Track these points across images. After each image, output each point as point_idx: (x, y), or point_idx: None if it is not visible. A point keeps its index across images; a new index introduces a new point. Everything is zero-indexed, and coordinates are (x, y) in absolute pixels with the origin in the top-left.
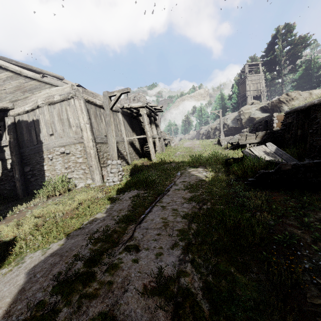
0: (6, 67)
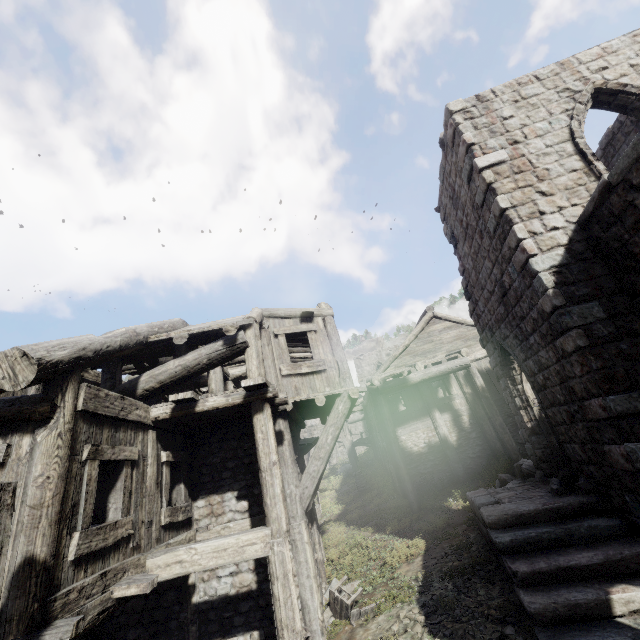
0: (448, 318)
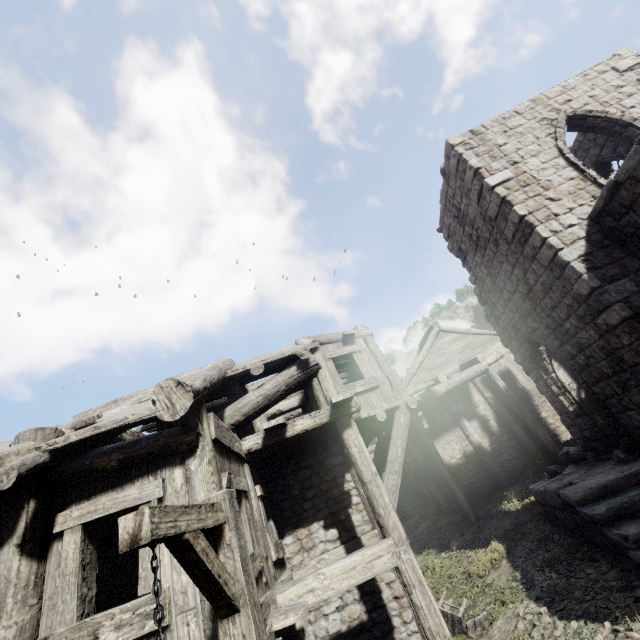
0: (453, 330)
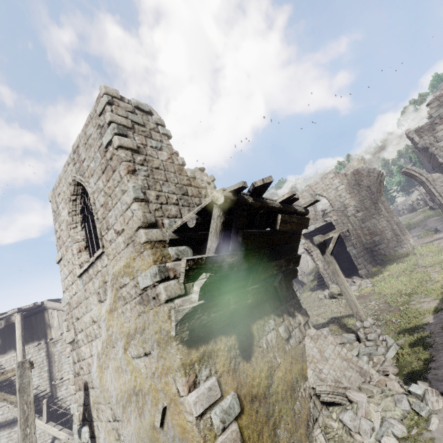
0: None
